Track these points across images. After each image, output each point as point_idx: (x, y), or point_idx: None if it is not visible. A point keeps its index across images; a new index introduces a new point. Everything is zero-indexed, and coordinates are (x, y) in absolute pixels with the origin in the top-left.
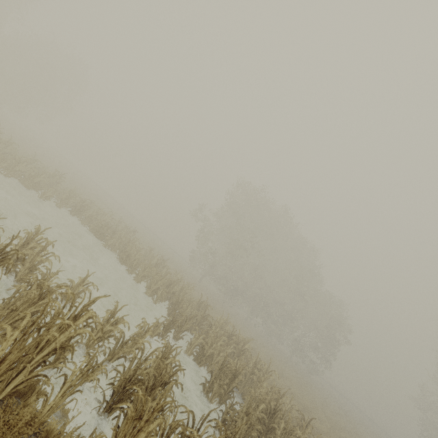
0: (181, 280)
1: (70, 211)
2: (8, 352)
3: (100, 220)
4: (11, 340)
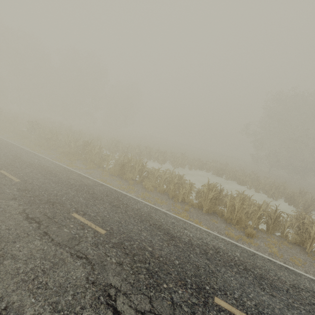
0: (274, 182)
1: (199, 169)
2: (312, 236)
3: (215, 167)
4: (313, 233)
